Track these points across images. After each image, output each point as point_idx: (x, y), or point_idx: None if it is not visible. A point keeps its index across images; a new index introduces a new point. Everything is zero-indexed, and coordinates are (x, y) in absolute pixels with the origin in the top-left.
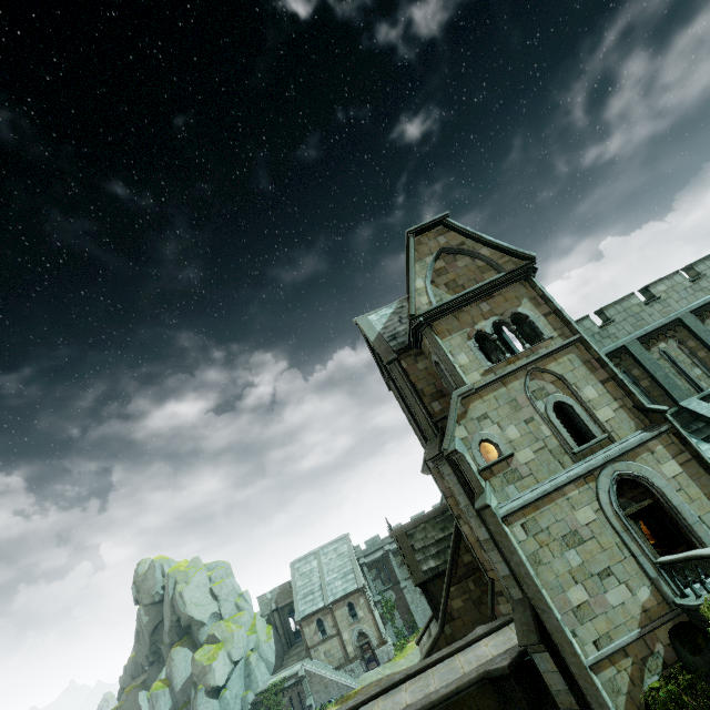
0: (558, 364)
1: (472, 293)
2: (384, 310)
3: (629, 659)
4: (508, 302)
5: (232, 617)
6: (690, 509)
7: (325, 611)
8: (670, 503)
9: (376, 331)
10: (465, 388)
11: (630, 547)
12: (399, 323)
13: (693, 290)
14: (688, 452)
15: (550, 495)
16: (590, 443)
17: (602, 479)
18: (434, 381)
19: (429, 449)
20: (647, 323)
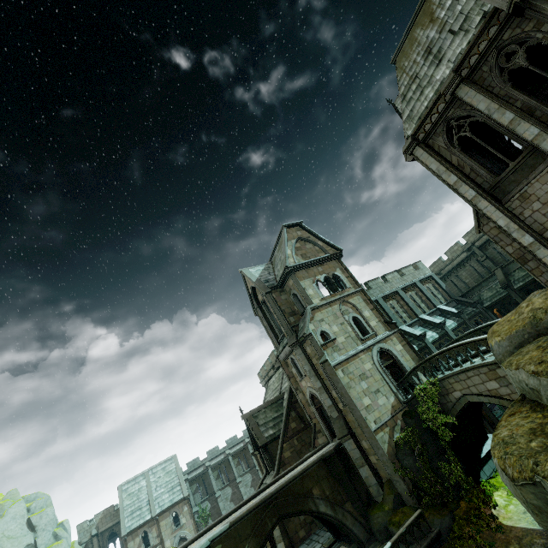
0: (353, 299)
1: (315, 261)
2: (258, 267)
3: (388, 427)
4: (330, 268)
5: (49, 547)
6: (407, 364)
7: (151, 523)
8: (400, 361)
9: (256, 277)
10: (313, 305)
11: (386, 379)
12: (269, 274)
13: (401, 279)
14: (405, 341)
15: (353, 357)
16: (368, 335)
17: (374, 350)
18: (290, 306)
19: (289, 341)
20: (385, 291)
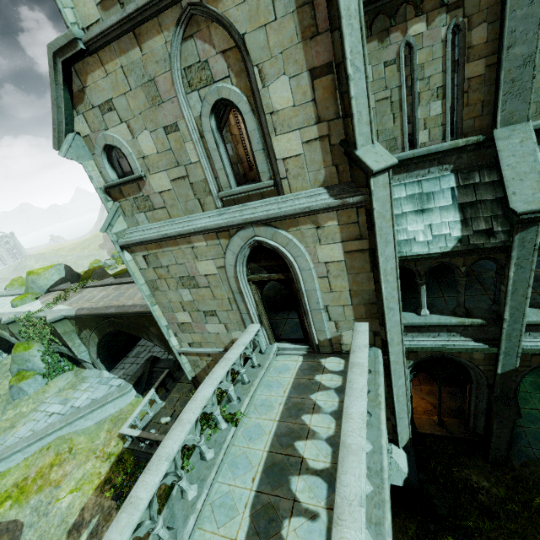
0: (244, 0)
1: None
2: None
3: (210, 358)
4: None
5: None
6: (321, 298)
7: None
8: (301, 286)
9: None
10: (62, 40)
11: (239, 306)
12: None
13: None
14: (369, 240)
15: (175, 238)
16: (244, 189)
17: (236, 241)
18: None
19: None
20: None
